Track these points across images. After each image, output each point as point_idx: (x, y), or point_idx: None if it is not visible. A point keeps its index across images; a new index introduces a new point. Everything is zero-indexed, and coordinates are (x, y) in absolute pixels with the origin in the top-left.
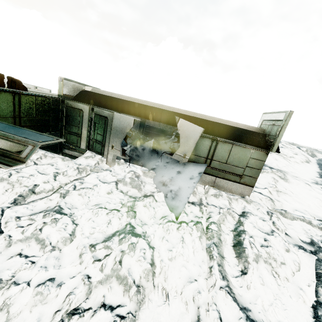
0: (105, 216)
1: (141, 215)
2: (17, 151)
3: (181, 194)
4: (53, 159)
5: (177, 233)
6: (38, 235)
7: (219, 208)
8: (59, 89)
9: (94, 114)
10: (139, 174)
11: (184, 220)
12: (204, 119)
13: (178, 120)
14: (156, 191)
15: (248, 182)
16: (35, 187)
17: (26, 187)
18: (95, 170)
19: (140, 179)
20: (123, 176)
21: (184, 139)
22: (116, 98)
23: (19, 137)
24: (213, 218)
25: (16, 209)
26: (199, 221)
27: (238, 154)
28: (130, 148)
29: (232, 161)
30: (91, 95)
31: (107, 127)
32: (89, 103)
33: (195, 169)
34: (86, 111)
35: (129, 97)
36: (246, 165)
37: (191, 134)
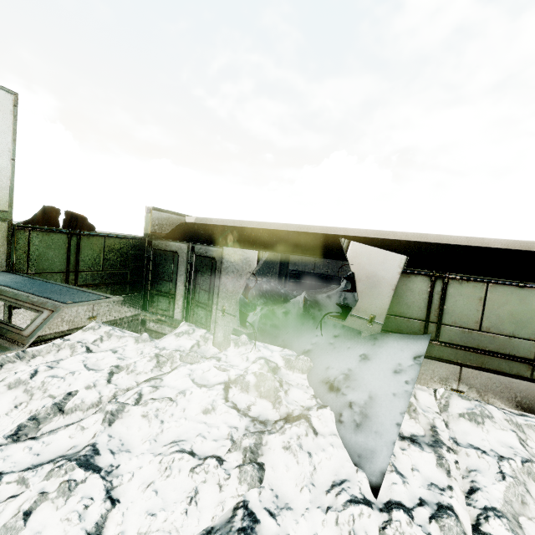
0: (188, 476)
1: (276, 474)
2: (66, 328)
3: (378, 415)
4: (120, 340)
5: None
6: (16, 534)
7: (494, 456)
8: (146, 226)
9: (195, 256)
10: (277, 364)
11: (399, 496)
12: (402, 241)
13: (348, 245)
14: (315, 406)
15: None
16: (67, 399)
17: (53, 398)
18: (188, 358)
19: (278, 377)
20: (242, 370)
21: (365, 283)
22: (233, 226)
23: (37, 296)
24: (487, 492)
25: (9, 450)
26: (444, 502)
27: (508, 305)
28: (261, 312)
29: (496, 323)
30: (193, 228)
31: (215, 274)
32: (188, 240)
33: (404, 347)
34: (183, 253)
35: (254, 223)
36: None
37: (379, 270)
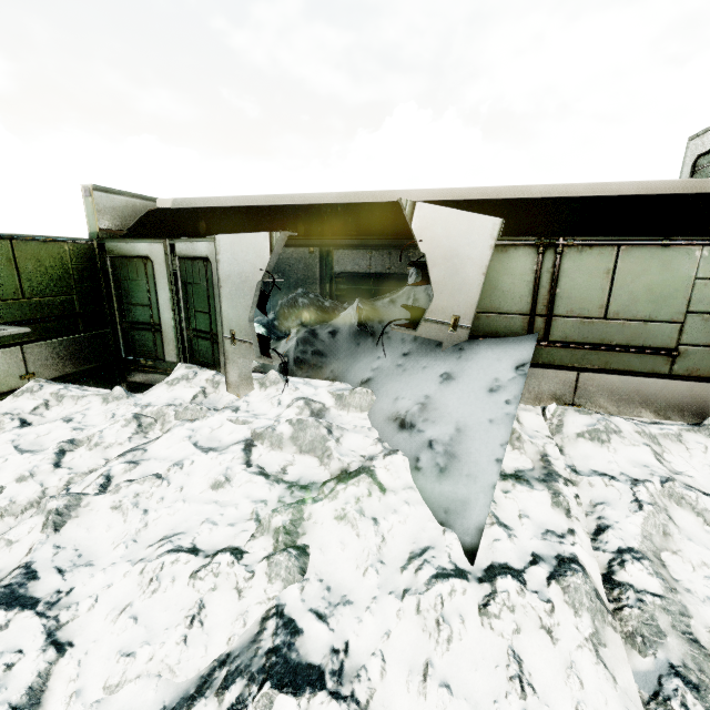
0: (187, 585)
1: (326, 557)
2: None
3: (471, 452)
4: (78, 402)
5: (485, 635)
6: None
7: (626, 481)
8: (89, 219)
9: (178, 260)
10: (324, 404)
11: (504, 557)
12: (494, 200)
13: (412, 209)
14: (381, 453)
15: (705, 370)
16: None
17: None
18: (188, 414)
19: (325, 421)
20: (271, 419)
21: (443, 268)
22: (234, 207)
23: None
24: (620, 529)
25: None
26: (566, 552)
27: (646, 275)
28: (297, 336)
29: (628, 305)
30: (170, 216)
31: (214, 284)
32: (164, 236)
33: (501, 356)
34: (159, 258)
35: (268, 198)
36: (686, 308)
37: (462, 245)
